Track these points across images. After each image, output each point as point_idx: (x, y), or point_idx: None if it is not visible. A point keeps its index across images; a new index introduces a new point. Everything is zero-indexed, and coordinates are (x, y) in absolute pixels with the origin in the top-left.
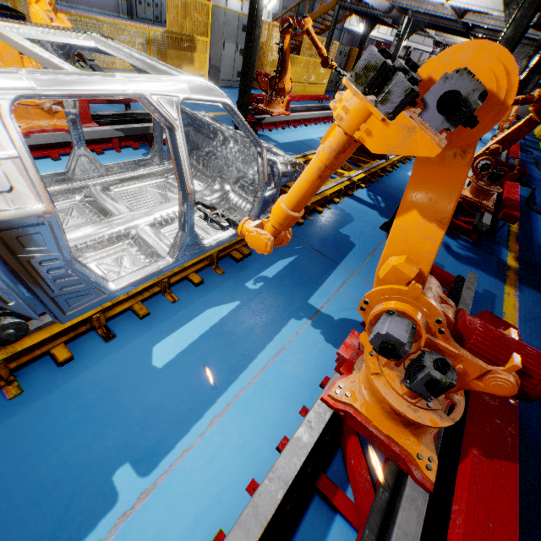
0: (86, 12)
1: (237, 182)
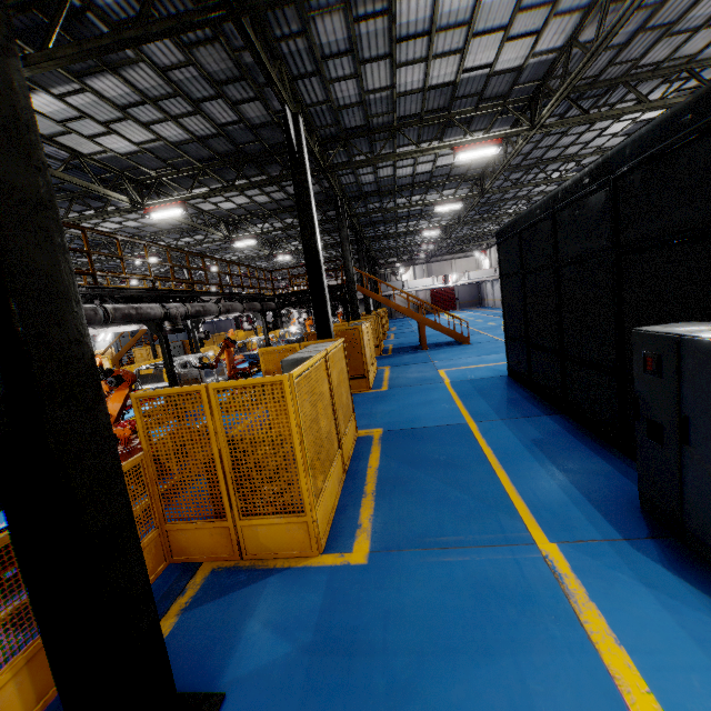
0: None
1: None
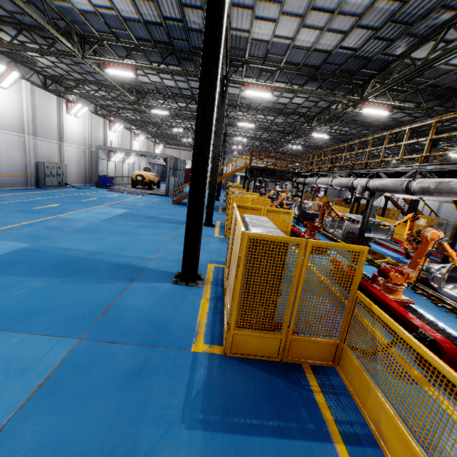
0: (6, 191)
1: None
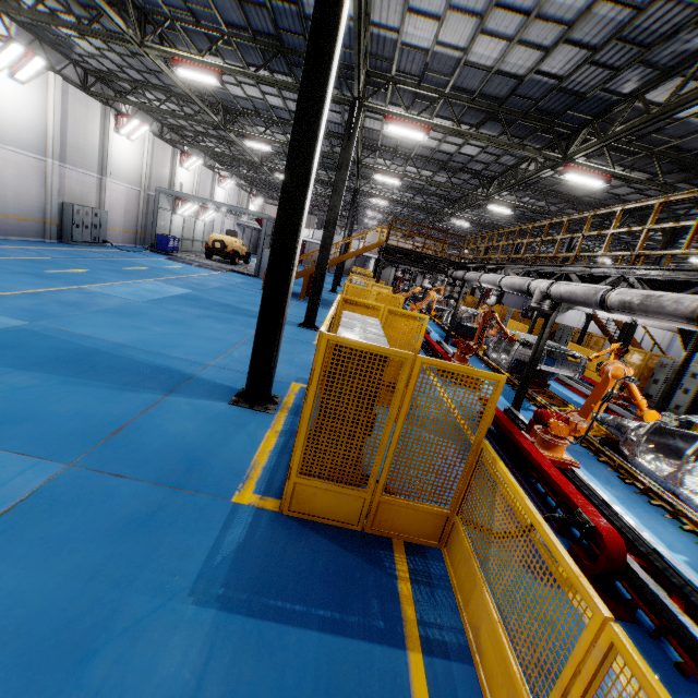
0: (10, 242)
1: (667, 454)
